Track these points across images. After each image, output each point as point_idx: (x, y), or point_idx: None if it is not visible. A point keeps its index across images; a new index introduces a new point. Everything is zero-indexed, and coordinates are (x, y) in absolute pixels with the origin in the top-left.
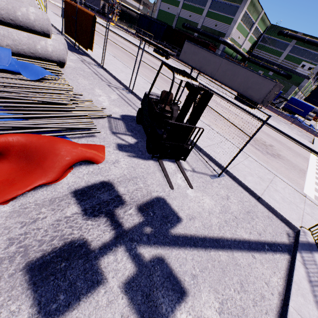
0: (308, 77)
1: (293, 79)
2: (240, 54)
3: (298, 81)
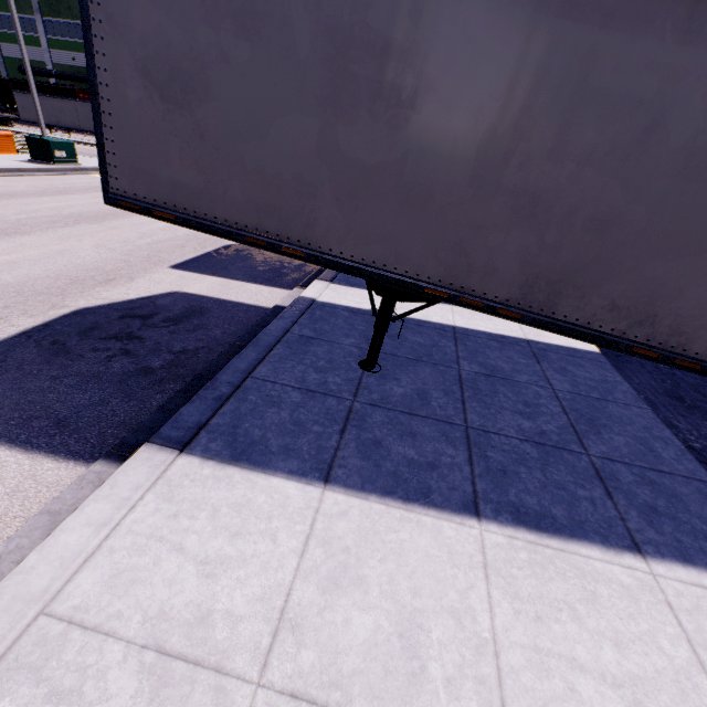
0: None
1: None
2: None
3: None
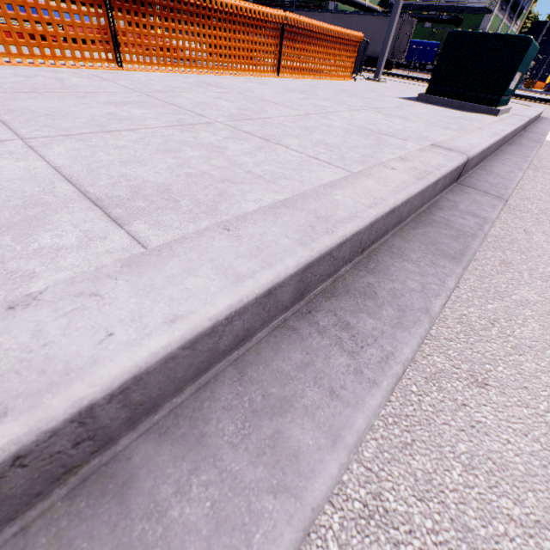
0: (488, 10)
1: (466, 22)
2: (367, 9)
3: (475, 23)
